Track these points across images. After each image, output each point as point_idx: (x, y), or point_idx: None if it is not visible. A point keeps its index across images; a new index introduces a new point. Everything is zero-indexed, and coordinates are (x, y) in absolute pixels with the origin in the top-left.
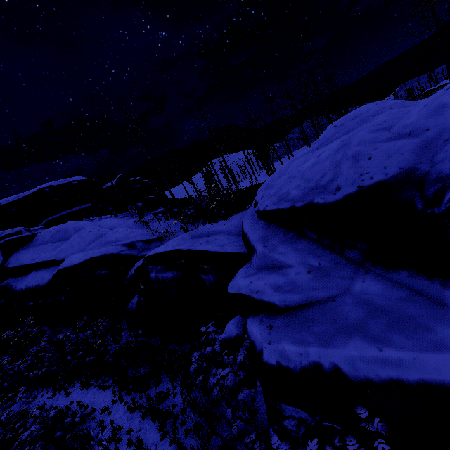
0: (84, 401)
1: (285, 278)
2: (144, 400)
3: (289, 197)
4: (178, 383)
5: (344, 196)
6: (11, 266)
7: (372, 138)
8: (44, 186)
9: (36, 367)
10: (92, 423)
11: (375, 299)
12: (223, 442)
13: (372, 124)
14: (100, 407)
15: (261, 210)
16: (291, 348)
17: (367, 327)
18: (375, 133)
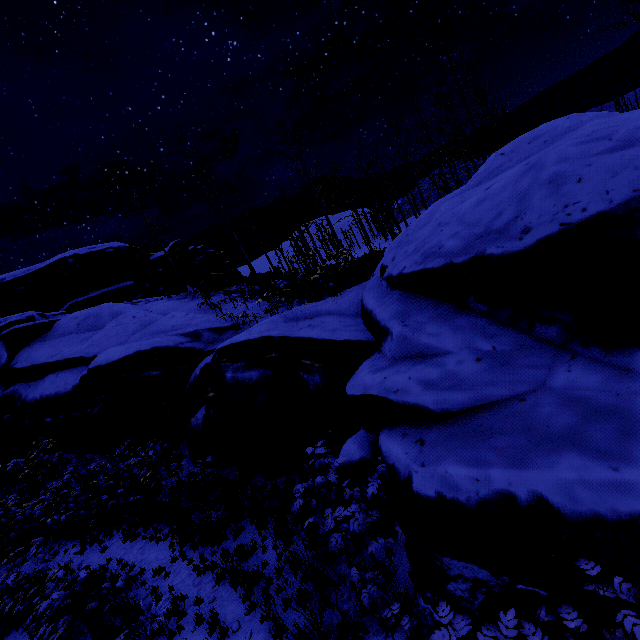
0: (128, 558)
1: (440, 370)
2: (218, 557)
3: (442, 251)
4: (269, 532)
5: (538, 241)
6: (20, 367)
7: (580, 151)
8: (66, 255)
9: (57, 510)
10: (141, 590)
11: (592, 395)
12: (343, 618)
13: (573, 137)
14: (152, 567)
15: (394, 275)
16: (460, 471)
17: (586, 436)
18: (585, 144)
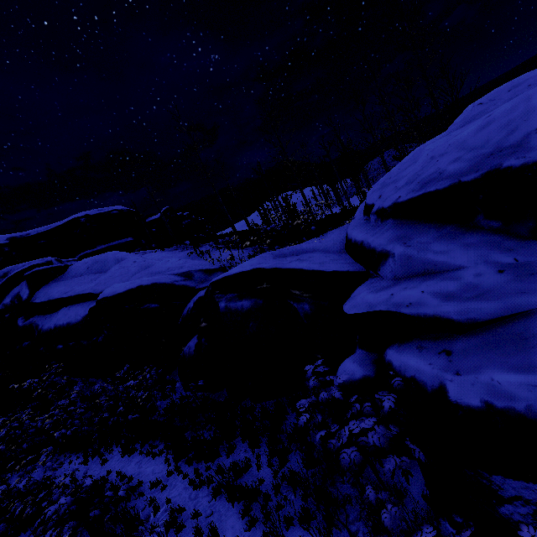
0: (126, 471)
1: (457, 283)
2: (212, 472)
3: (444, 174)
4: (264, 449)
5: None
6: (38, 301)
7: None
8: (79, 215)
9: (64, 425)
10: (139, 501)
11: None
12: None
13: None
14: (148, 480)
15: (387, 206)
16: (511, 378)
17: None
18: None
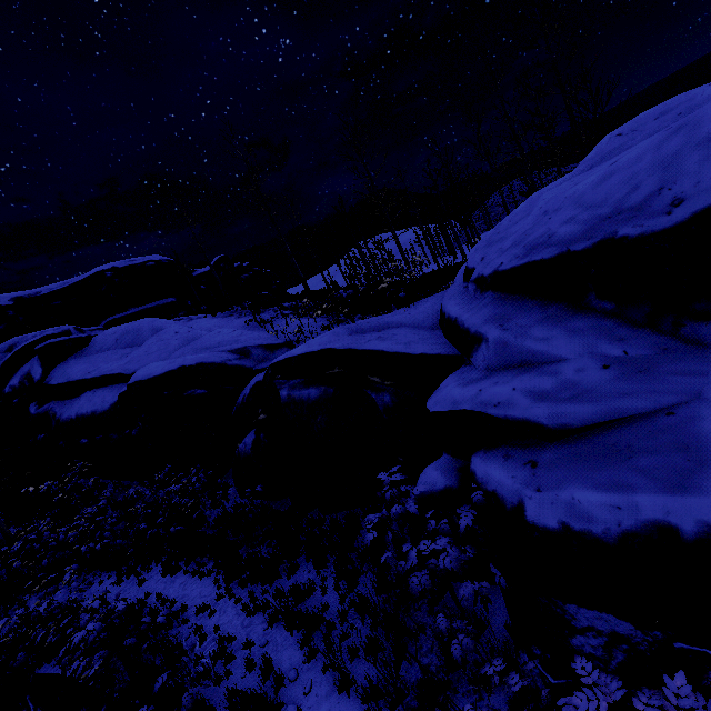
0: (168, 593)
1: (554, 379)
2: (270, 596)
3: (553, 239)
4: (330, 570)
5: (694, 214)
6: (55, 383)
7: None
8: (104, 268)
9: (92, 538)
10: (183, 629)
11: None
12: (423, 674)
13: None
14: (194, 604)
15: (487, 274)
16: (592, 497)
17: None
18: None
